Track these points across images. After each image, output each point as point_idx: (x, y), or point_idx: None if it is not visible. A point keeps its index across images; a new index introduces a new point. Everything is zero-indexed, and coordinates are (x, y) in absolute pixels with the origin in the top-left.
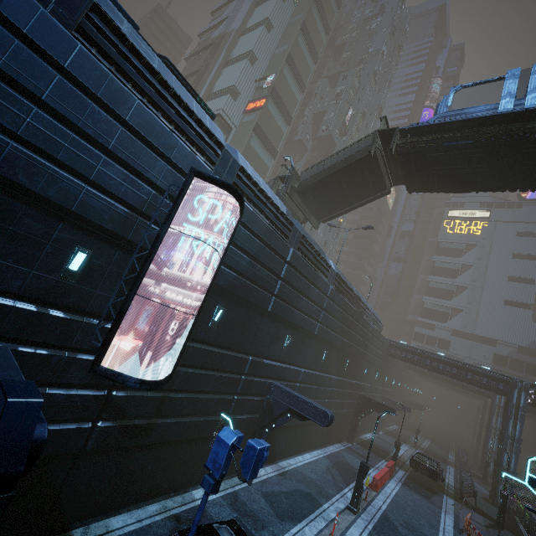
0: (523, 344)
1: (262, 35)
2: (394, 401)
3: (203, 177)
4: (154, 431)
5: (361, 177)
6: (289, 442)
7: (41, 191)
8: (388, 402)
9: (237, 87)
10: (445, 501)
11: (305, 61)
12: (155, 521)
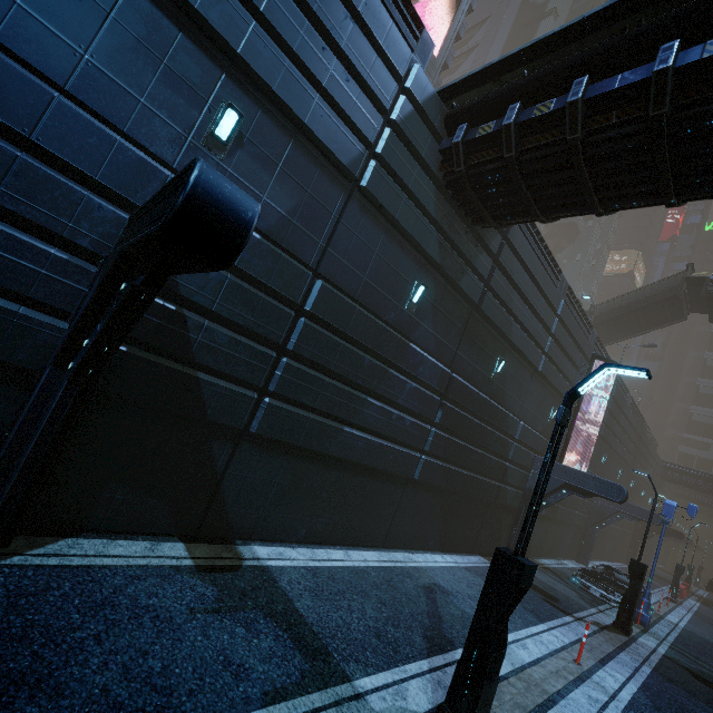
0: None
1: None
2: None
3: (601, 359)
4: (557, 512)
5: (660, 310)
6: (594, 546)
7: (554, 384)
8: None
9: None
10: None
11: None
12: (561, 566)
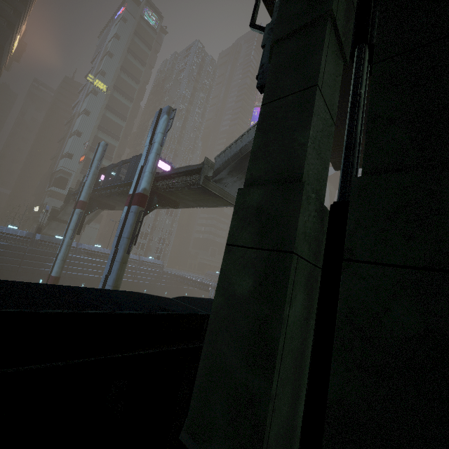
0: None
1: (83, 119)
2: None
3: None
4: None
5: None
6: None
7: None
8: None
9: (70, 152)
10: None
11: (116, 124)
12: None
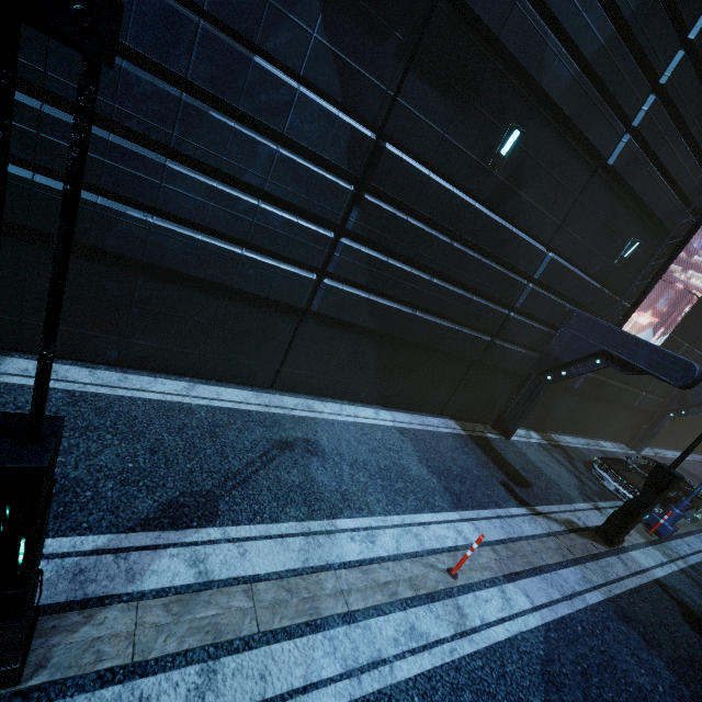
0: None
1: None
2: None
3: None
4: (604, 388)
5: None
6: (666, 434)
7: (642, 196)
8: None
9: None
10: None
11: None
12: (589, 448)
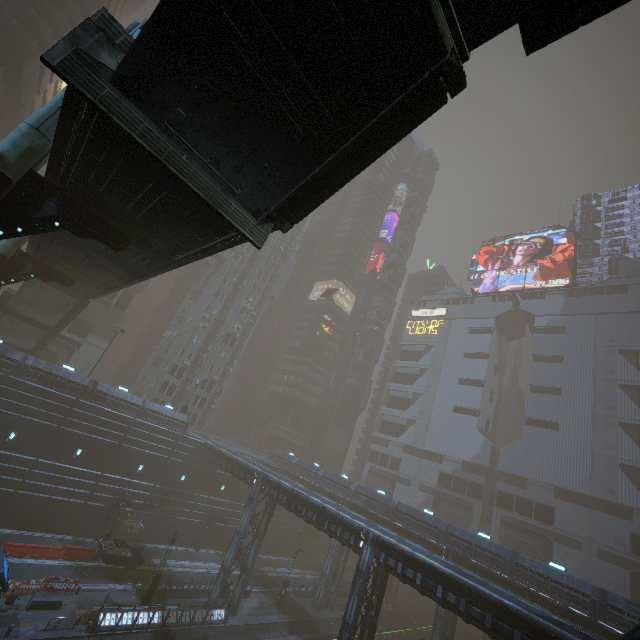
0: (467, 459)
1: None
2: (217, 511)
3: None
4: None
5: (44, 293)
6: None
7: None
8: (213, 513)
9: None
10: (110, 585)
11: None
12: None
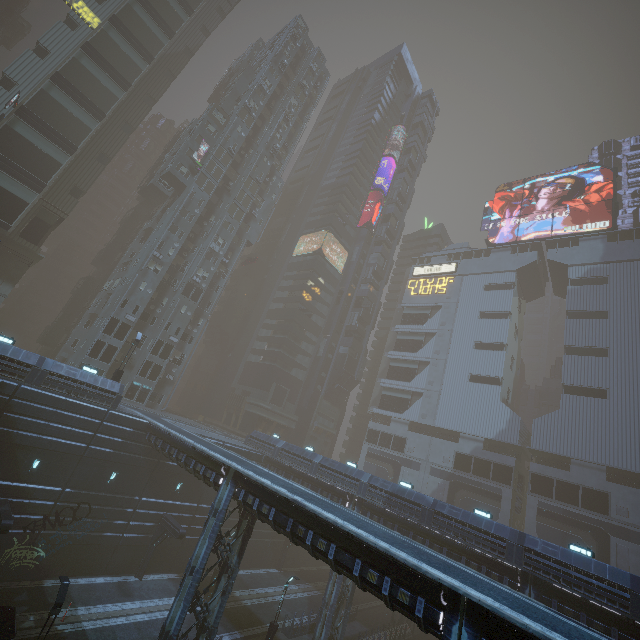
0: (489, 436)
1: (26, 58)
2: (169, 521)
3: None
4: None
5: None
6: None
7: None
8: (164, 523)
9: None
10: None
11: (102, 87)
12: None
